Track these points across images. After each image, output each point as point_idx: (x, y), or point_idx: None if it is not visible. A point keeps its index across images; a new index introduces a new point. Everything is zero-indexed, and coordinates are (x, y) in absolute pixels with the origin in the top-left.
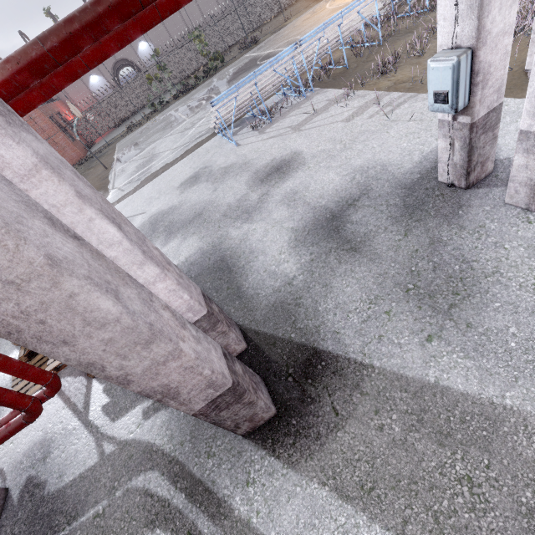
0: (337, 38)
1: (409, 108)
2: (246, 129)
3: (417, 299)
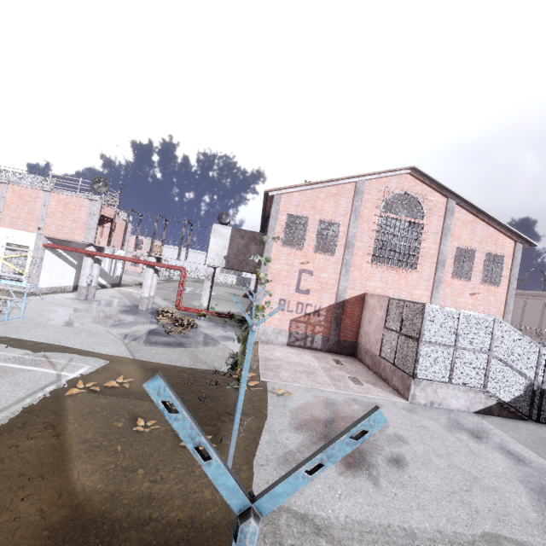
0: None
1: (33, 298)
2: None
3: (118, 302)
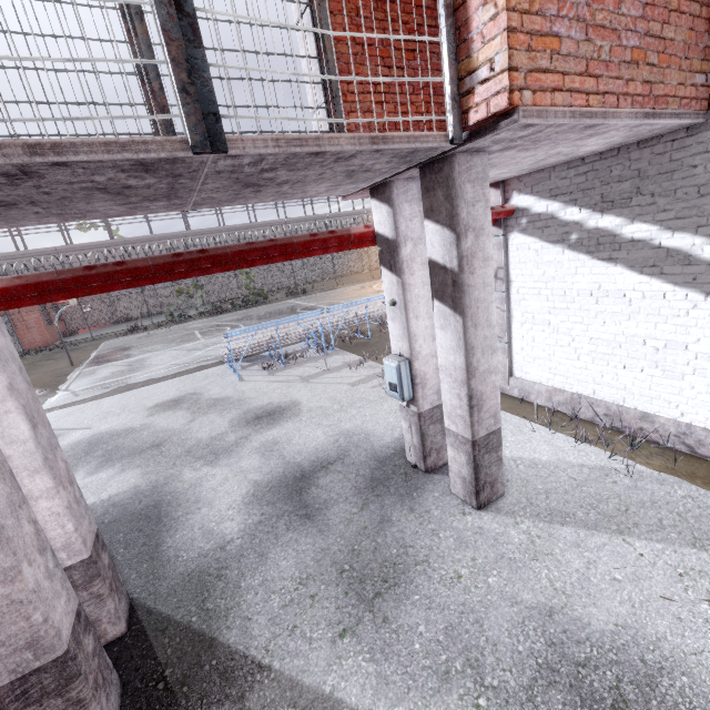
0: (364, 315)
1: None
2: (257, 367)
3: (348, 583)
